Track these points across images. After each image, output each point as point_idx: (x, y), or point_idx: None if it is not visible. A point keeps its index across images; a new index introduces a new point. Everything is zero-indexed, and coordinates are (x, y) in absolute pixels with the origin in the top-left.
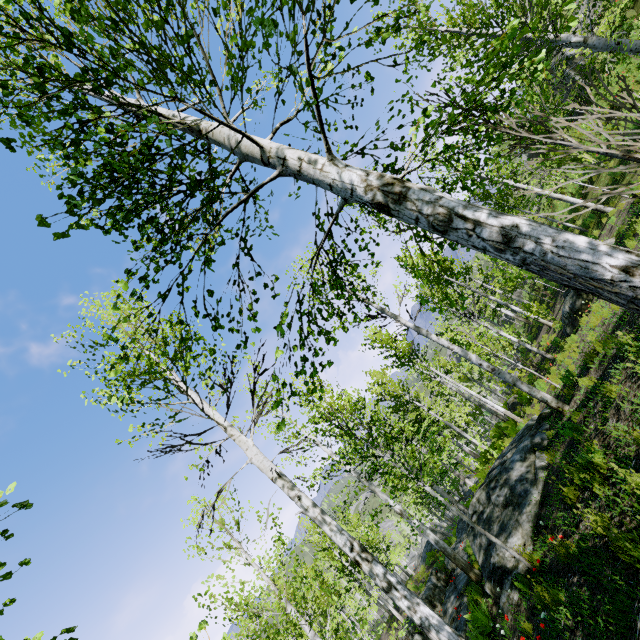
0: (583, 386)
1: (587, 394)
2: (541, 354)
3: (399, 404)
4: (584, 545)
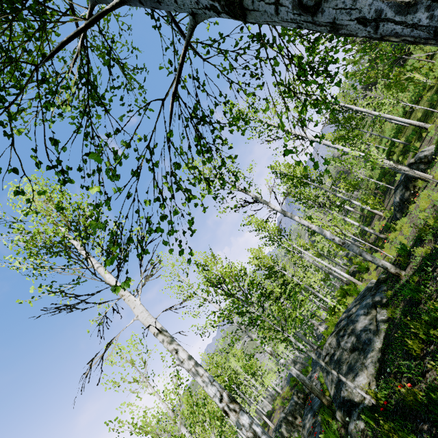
0: (419, 255)
1: (426, 261)
2: (376, 234)
3: (271, 272)
4: (435, 396)
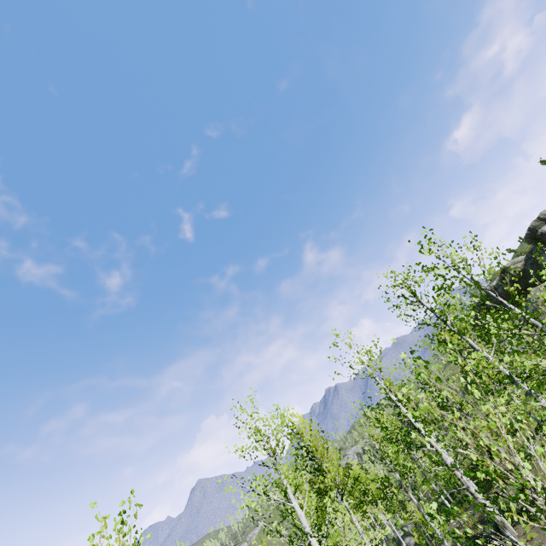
0: None
1: None
2: None
3: None
4: None
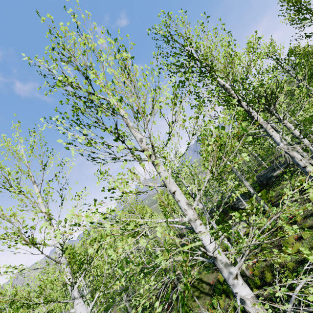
0: (304, 147)
1: None
2: None
3: None
4: None
